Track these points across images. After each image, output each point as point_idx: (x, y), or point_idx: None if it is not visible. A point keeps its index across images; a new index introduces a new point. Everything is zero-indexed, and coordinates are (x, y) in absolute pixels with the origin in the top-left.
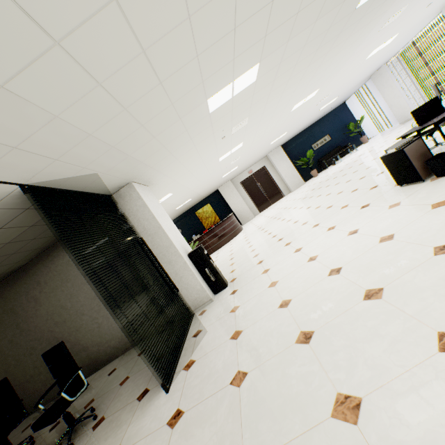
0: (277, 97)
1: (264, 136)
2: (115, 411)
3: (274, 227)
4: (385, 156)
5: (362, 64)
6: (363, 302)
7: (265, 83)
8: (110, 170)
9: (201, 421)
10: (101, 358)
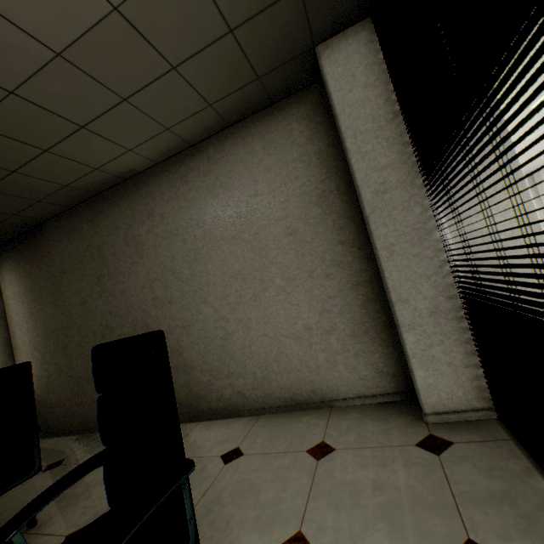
0: None
1: None
2: None
3: None
4: None
5: None
6: None
7: None
8: None
9: None
10: (209, 401)
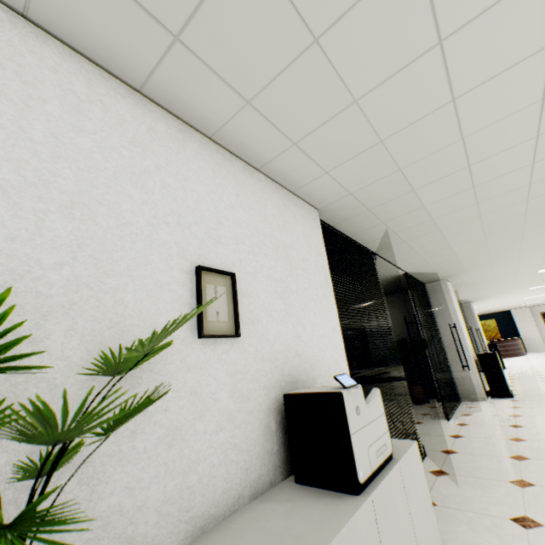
0: None
1: None
2: None
3: None
4: None
5: None
6: None
7: None
8: (471, 299)
9: None
10: None
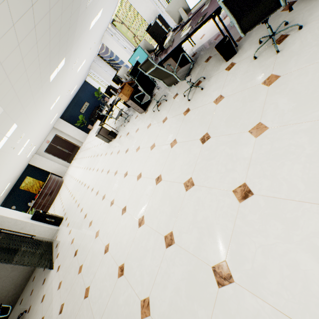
0: (35, 117)
1: (42, 126)
2: (35, 298)
3: (77, 174)
4: (96, 136)
5: (77, 74)
6: (96, 197)
7: (24, 122)
8: None
9: (66, 259)
10: None
